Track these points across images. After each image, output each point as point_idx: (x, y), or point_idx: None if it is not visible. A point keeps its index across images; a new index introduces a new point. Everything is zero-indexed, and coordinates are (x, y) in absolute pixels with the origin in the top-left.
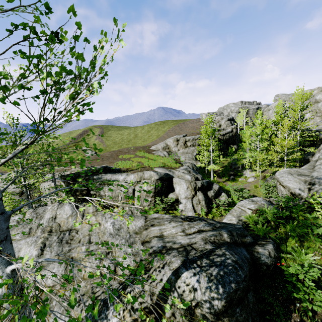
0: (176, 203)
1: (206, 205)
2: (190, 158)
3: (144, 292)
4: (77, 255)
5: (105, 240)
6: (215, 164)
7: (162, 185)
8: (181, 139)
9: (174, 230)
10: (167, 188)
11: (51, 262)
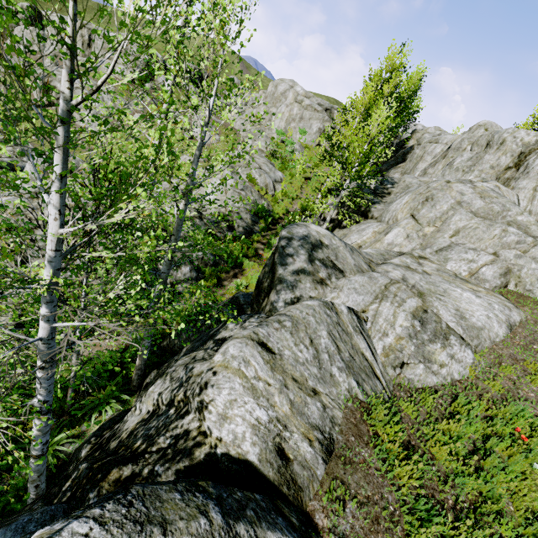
0: None
1: None
2: None
3: None
4: None
5: None
6: None
7: None
8: None
9: None
10: None
11: None
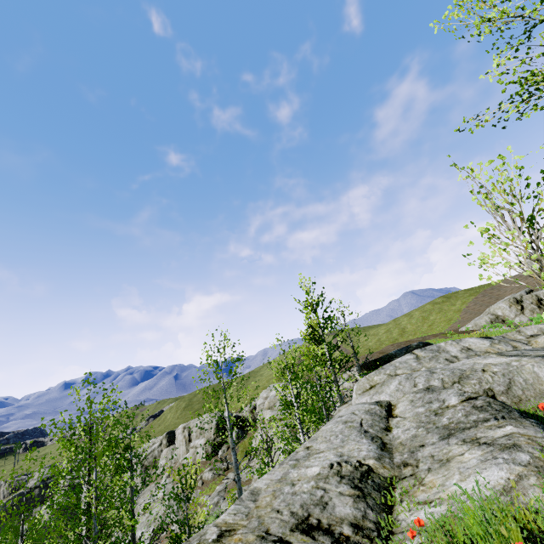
0: None
1: None
2: None
3: None
4: None
5: None
6: None
7: None
8: (526, 297)
9: None
10: None
11: None
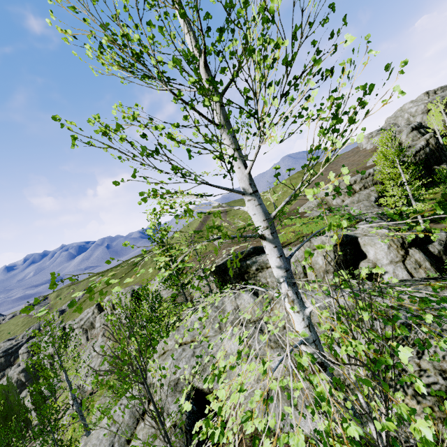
0: (376, 274)
1: (434, 267)
2: (368, 206)
3: (425, 370)
4: (292, 341)
5: (317, 321)
6: (421, 202)
7: (345, 252)
8: (342, 184)
9: (418, 296)
10: (353, 256)
11: (265, 352)
